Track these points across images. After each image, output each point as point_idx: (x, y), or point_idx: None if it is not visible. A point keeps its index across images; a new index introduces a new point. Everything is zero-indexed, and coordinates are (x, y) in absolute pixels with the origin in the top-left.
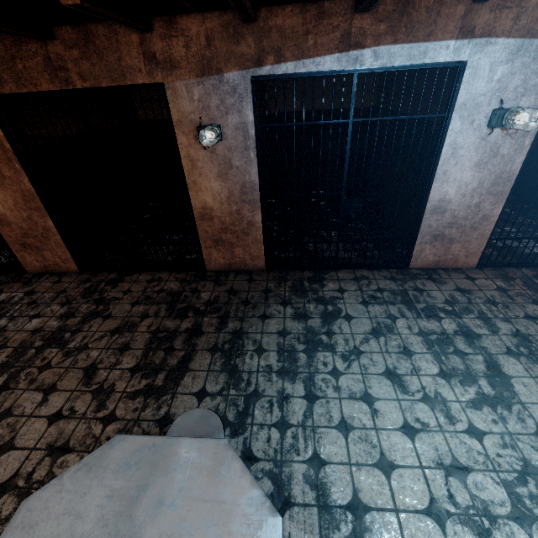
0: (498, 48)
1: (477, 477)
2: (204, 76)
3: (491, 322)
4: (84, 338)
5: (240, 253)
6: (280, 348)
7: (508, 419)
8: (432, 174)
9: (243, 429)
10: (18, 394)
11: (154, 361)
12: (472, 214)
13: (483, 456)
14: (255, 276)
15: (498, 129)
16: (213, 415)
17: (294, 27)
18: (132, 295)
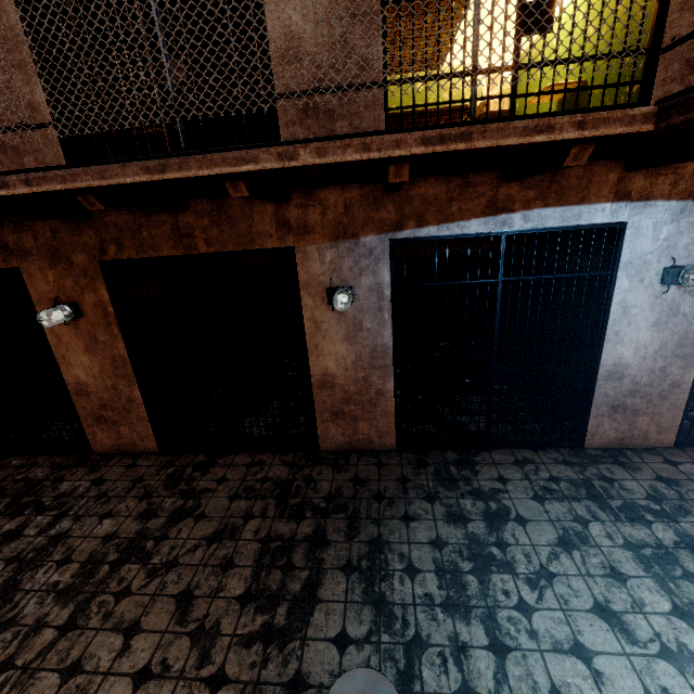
0: (659, 209)
1: None
2: (339, 239)
3: None
4: (172, 548)
5: (365, 428)
6: (438, 567)
7: None
8: (601, 335)
9: None
10: (90, 637)
11: (269, 585)
12: (658, 380)
13: None
14: (385, 458)
15: (674, 286)
16: (382, 680)
17: (437, 195)
18: (229, 485)
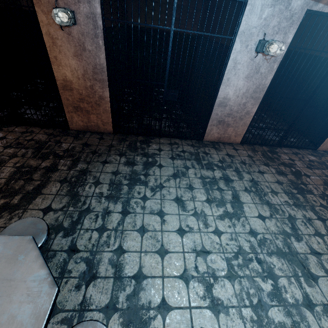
0: None
1: (213, 256)
2: None
3: (240, 173)
4: None
5: (95, 119)
6: (111, 182)
7: (236, 225)
8: (221, 79)
9: (73, 232)
10: None
11: (14, 187)
12: (241, 110)
13: (219, 245)
14: (105, 136)
15: (261, 54)
16: (41, 222)
17: None
18: (6, 141)
